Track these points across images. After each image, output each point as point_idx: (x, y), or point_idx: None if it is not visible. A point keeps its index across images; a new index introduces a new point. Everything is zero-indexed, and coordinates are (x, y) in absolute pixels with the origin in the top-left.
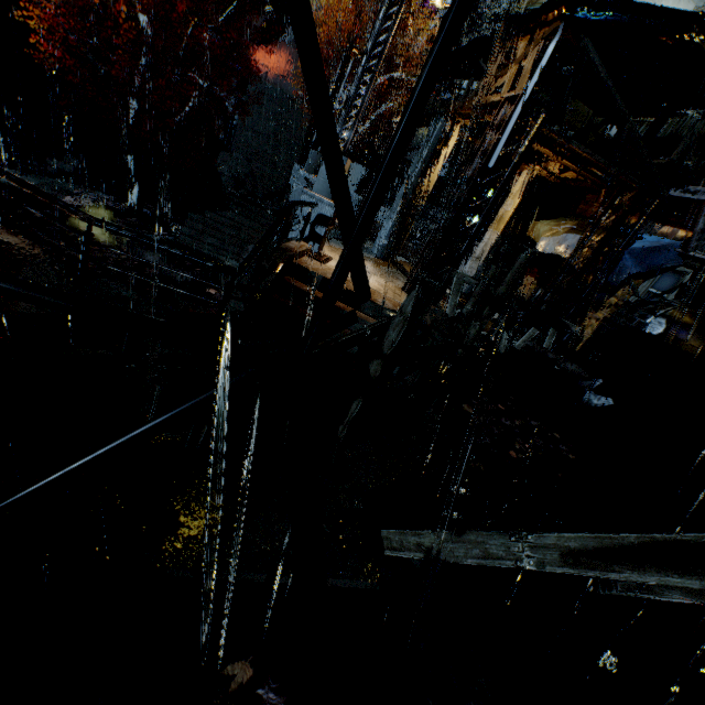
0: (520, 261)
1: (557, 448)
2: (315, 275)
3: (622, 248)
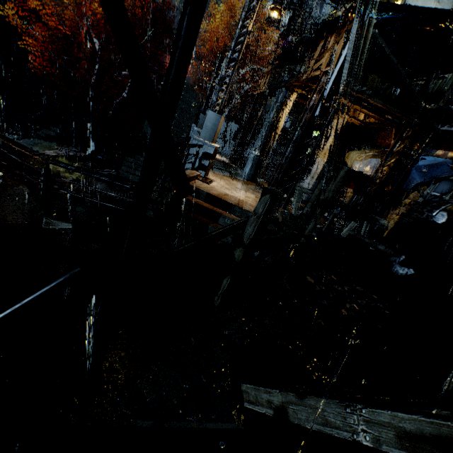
0: (340, 176)
1: (376, 306)
2: (202, 192)
3: (411, 165)
